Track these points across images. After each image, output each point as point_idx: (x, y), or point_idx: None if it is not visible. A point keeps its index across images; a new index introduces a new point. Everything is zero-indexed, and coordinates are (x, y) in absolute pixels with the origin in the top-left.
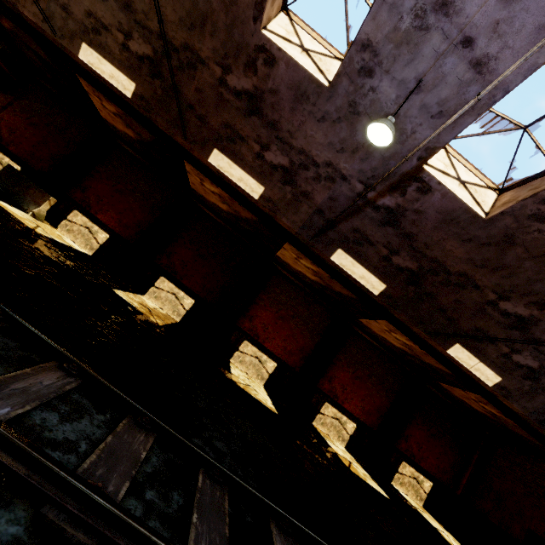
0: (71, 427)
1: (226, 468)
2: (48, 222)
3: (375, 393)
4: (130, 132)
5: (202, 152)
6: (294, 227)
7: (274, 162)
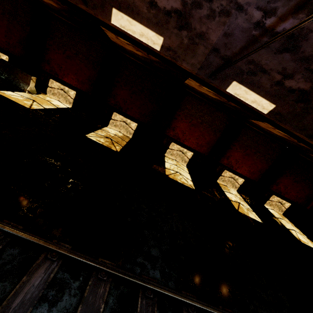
0: (56, 310)
1: (155, 287)
2: (40, 91)
3: (259, 162)
4: (52, 3)
5: (104, 16)
6: (193, 69)
7: (167, 7)
